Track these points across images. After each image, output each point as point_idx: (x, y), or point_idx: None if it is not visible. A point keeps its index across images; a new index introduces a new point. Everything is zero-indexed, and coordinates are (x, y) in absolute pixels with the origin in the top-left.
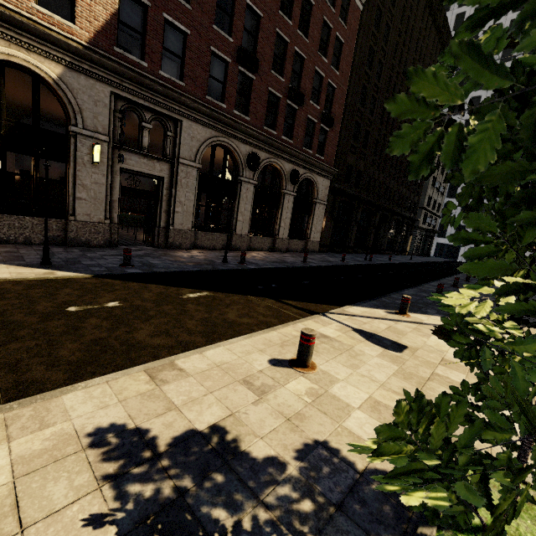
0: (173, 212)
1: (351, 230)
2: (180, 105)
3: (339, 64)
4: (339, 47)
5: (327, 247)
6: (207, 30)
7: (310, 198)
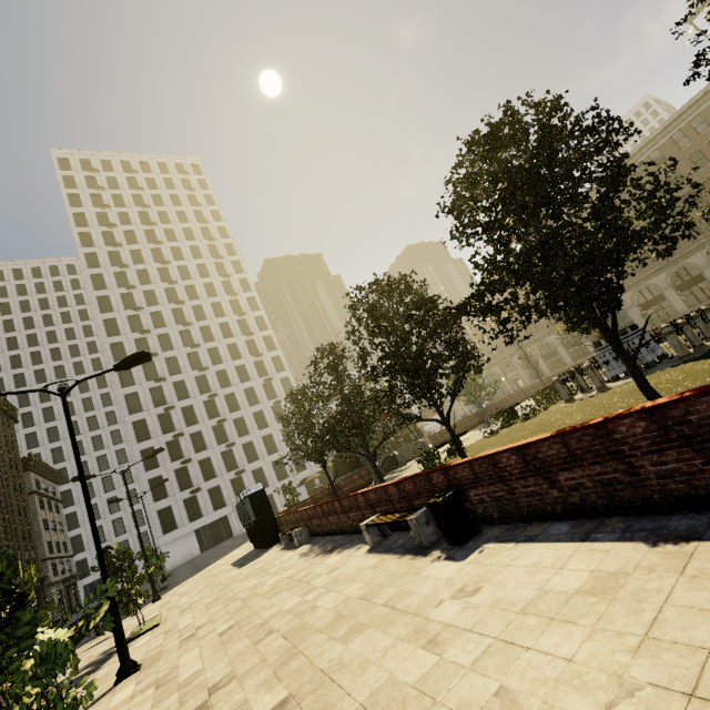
0: None
1: None
2: None
3: None
4: None
5: None
6: None
7: None
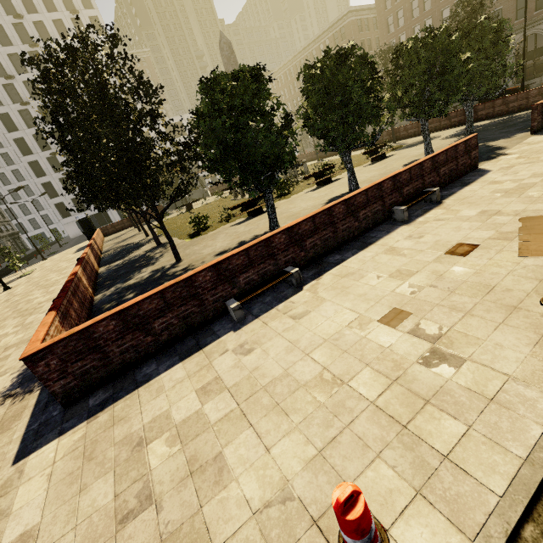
0: None
1: None
2: None
3: None
4: None
5: None
6: None
7: None
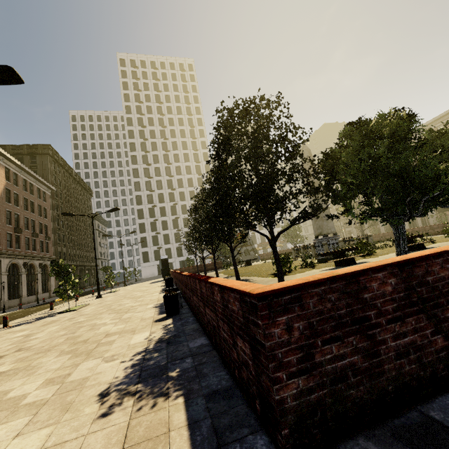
0: (1, 295)
1: None
2: (1, 254)
3: (47, 216)
4: (45, 209)
5: None
6: (5, 227)
7: (46, 272)
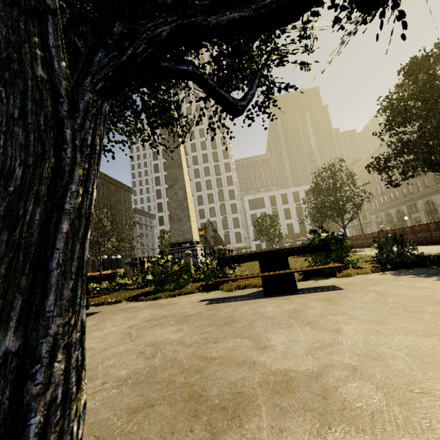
0: None
1: (88, 269)
2: None
3: None
4: None
5: None
6: None
7: None
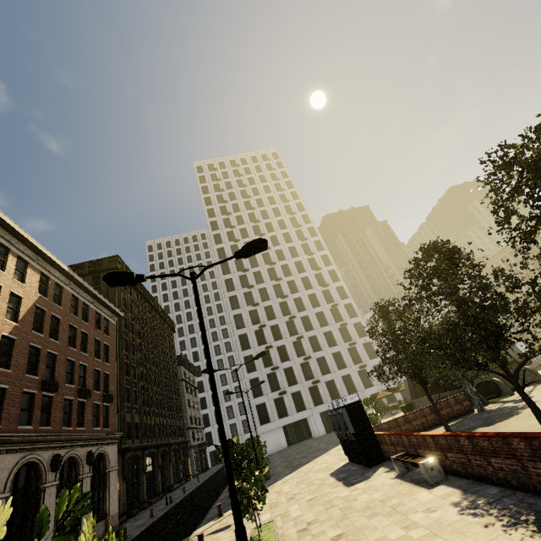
0: None
1: (141, 482)
2: None
3: (109, 358)
4: (106, 348)
5: (126, 514)
6: (21, 379)
7: (102, 470)
